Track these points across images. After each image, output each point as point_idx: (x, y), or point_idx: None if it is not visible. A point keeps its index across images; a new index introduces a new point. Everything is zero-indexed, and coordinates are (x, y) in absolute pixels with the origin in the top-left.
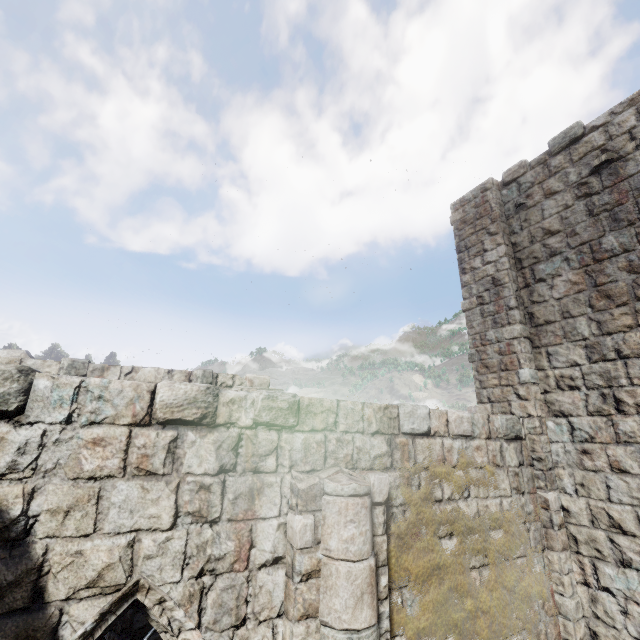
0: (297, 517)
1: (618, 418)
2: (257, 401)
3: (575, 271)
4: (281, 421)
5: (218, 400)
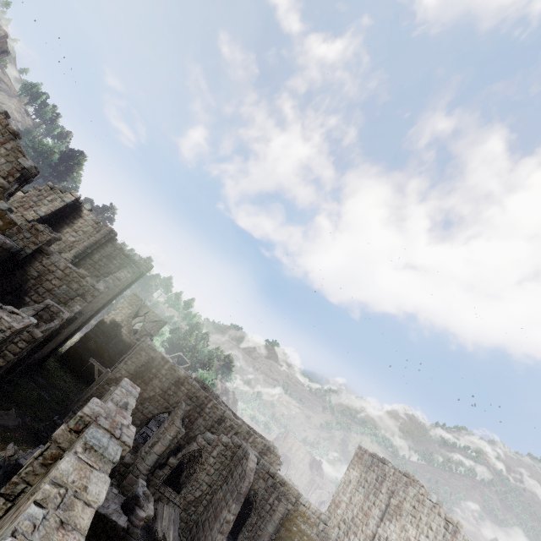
0: (276, 501)
1: (345, 537)
2: (280, 478)
3: (363, 496)
4: (282, 484)
5: (276, 475)
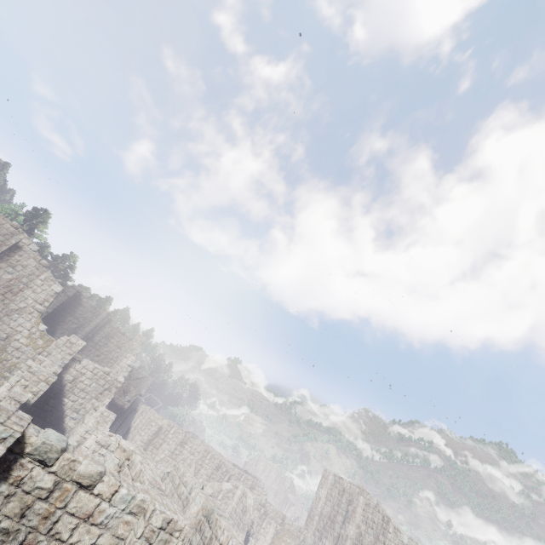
0: (268, 524)
1: (320, 541)
2: (270, 506)
3: (330, 508)
4: (271, 511)
5: (266, 504)
